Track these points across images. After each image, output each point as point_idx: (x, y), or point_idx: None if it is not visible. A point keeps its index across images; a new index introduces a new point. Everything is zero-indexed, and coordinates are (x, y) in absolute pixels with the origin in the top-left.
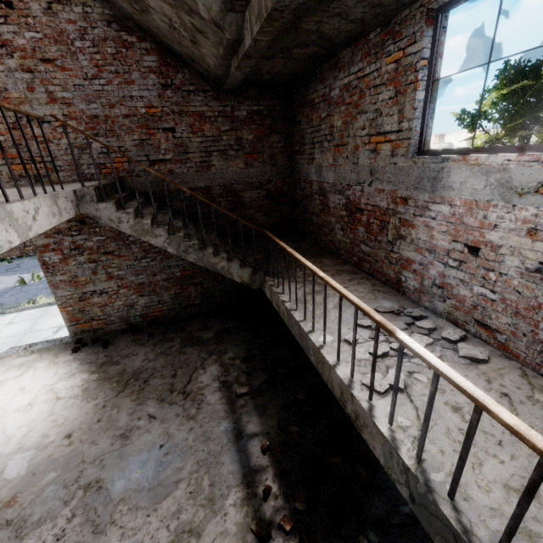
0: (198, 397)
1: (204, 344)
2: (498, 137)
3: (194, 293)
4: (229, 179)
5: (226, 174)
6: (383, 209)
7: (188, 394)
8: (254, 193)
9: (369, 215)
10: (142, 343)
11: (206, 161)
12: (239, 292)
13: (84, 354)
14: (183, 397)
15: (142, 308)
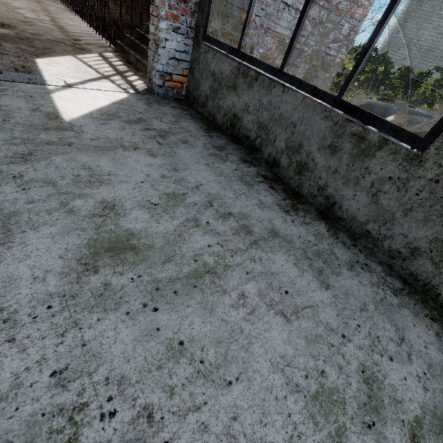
0: None
1: None
2: None
3: None
4: (116, 18)
5: (115, 14)
6: None
7: None
8: (129, 31)
9: None
10: None
11: (105, 2)
12: None
13: None
14: None
15: None
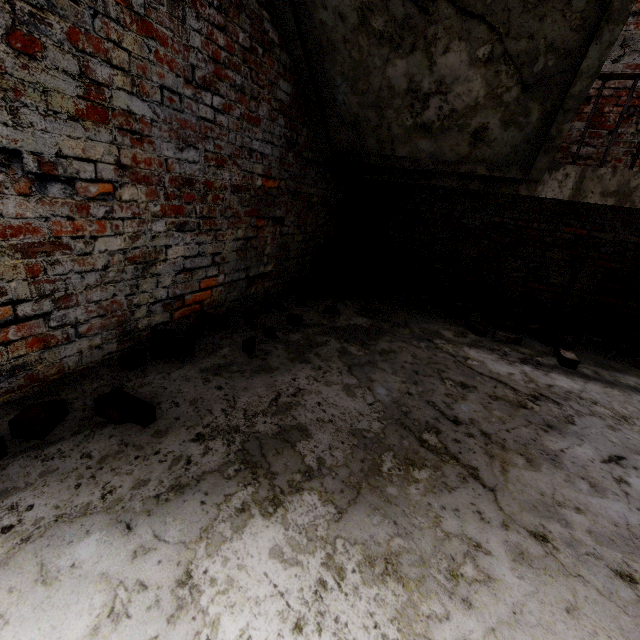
0: (559, 391)
1: (387, 332)
2: None
3: (269, 245)
4: None
5: None
6: (637, 90)
7: (545, 396)
8: None
9: (603, 103)
10: (256, 367)
11: None
12: (313, 254)
13: (55, 487)
14: (552, 403)
15: (174, 274)
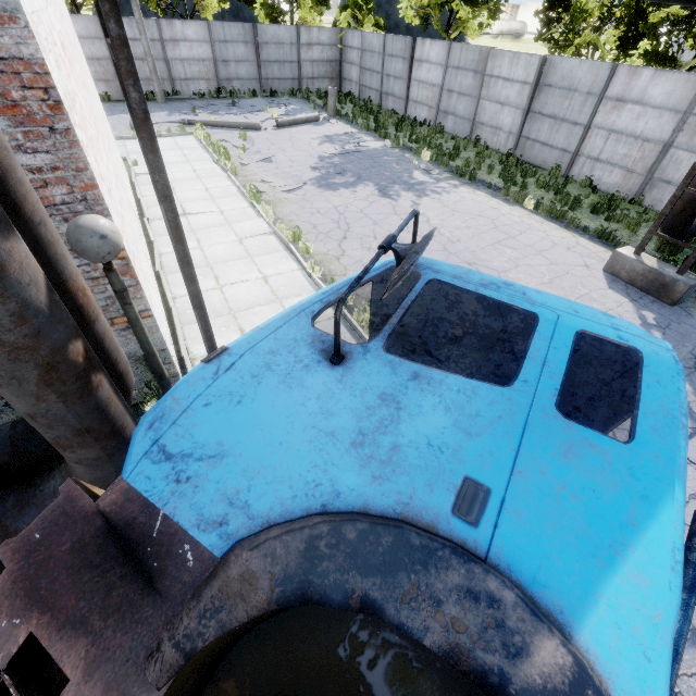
0: None
1: None
2: (425, 3)
3: None
4: None
5: None
6: None
7: None
8: None
9: None
10: None
11: None
12: None
13: None
14: None
15: None
